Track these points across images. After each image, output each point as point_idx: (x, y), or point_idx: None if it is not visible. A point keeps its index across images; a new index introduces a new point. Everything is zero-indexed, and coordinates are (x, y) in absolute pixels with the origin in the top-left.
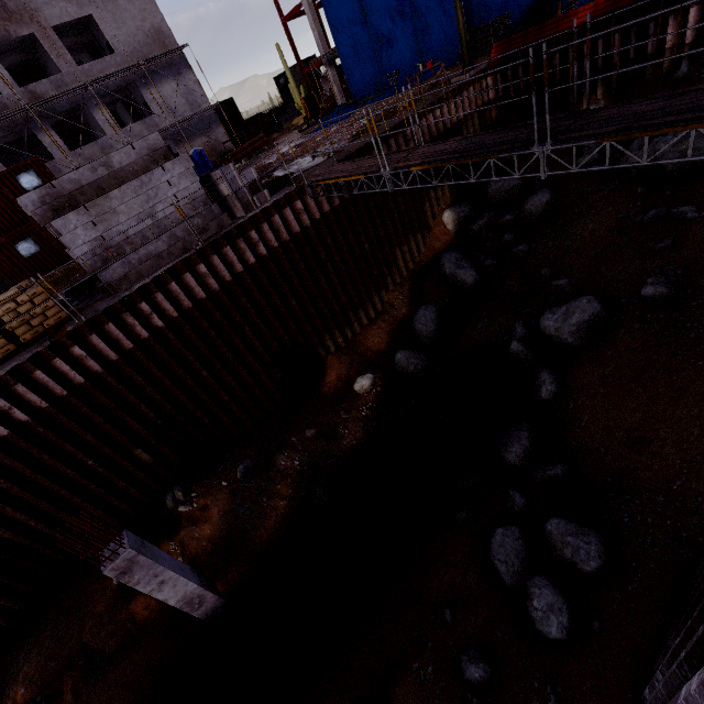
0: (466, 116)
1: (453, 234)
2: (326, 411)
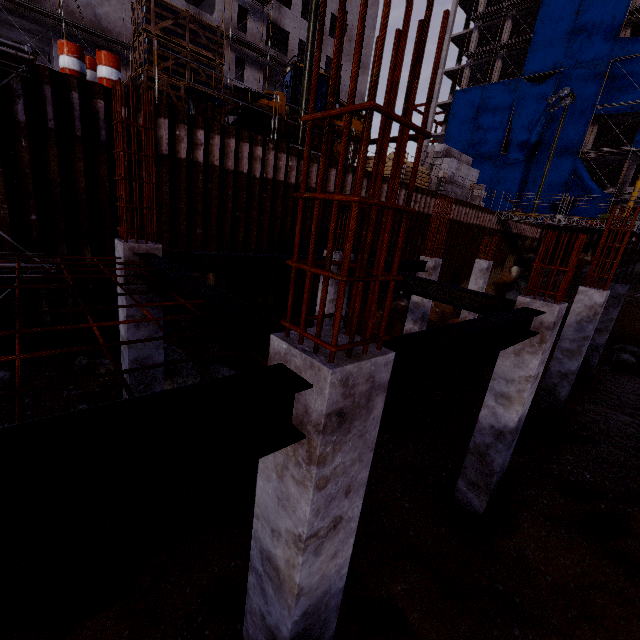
0: (528, 237)
1: (513, 279)
2: None
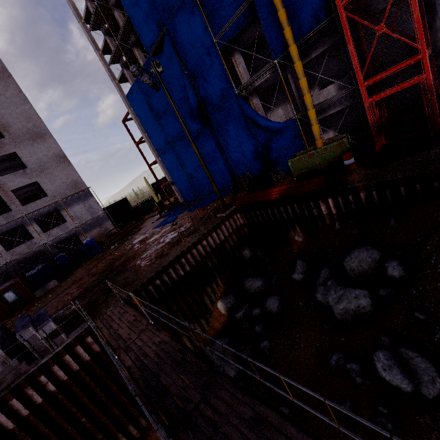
0: (227, 236)
1: (227, 316)
2: None
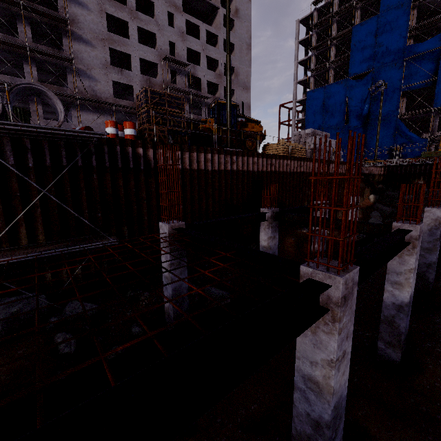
0: (376, 174)
1: (372, 203)
2: None
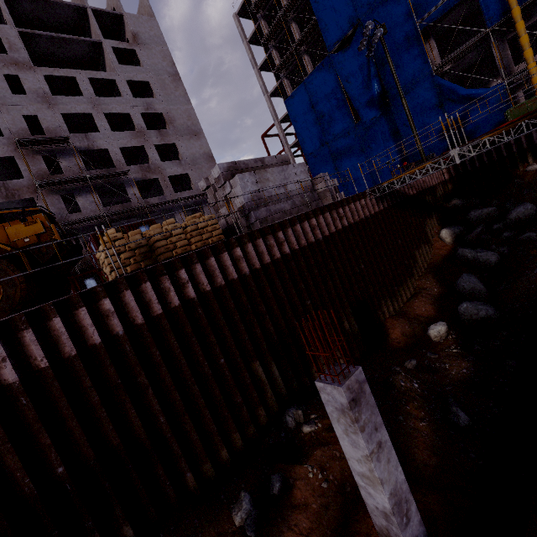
0: (436, 184)
1: (451, 245)
2: (409, 355)
